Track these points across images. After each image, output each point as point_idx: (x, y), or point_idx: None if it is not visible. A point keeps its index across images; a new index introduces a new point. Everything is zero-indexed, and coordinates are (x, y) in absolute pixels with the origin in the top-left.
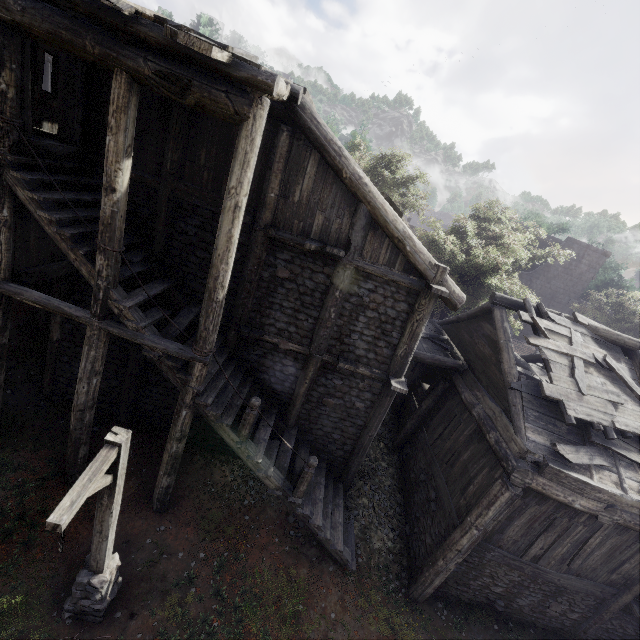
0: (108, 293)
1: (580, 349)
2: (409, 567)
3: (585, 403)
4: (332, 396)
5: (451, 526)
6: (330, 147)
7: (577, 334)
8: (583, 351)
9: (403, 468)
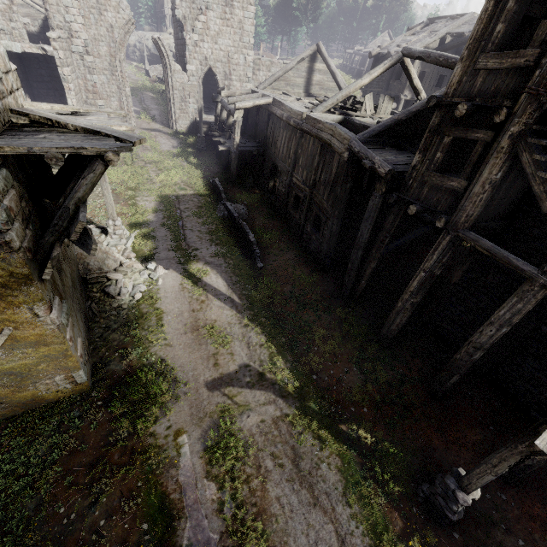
0: None
1: None
2: None
3: None
4: None
5: None
6: None
7: None
8: None
9: None
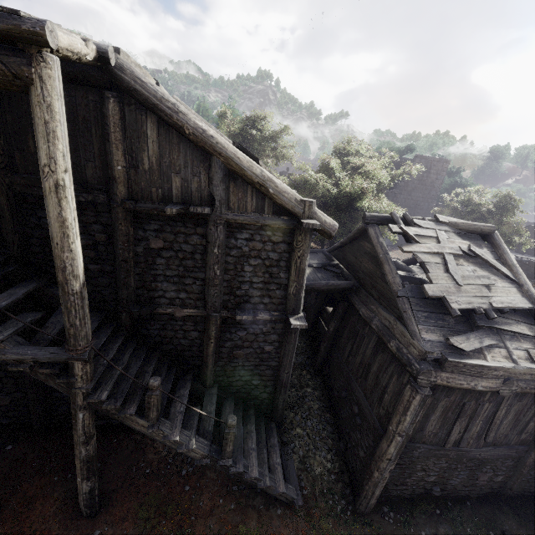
0: None
1: (448, 245)
2: (351, 482)
3: (464, 293)
4: (241, 347)
5: (377, 437)
6: (163, 105)
7: (442, 233)
8: (450, 246)
9: (327, 388)
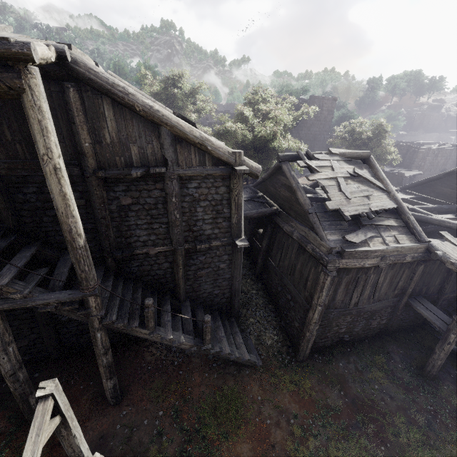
0: None
1: (339, 171)
2: (292, 344)
3: (352, 204)
4: (202, 269)
5: (306, 311)
6: (115, 90)
7: (335, 162)
8: (341, 171)
9: (266, 288)
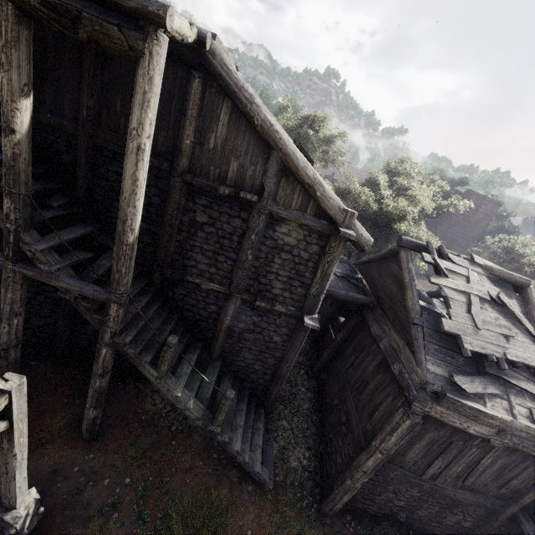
0: (19, 236)
1: (476, 287)
2: (322, 483)
3: (480, 337)
4: (252, 331)
5: (358, 448)
6: (241, 94)
7: (474, 273)
8: (479, 289)
9: (320, 392)
